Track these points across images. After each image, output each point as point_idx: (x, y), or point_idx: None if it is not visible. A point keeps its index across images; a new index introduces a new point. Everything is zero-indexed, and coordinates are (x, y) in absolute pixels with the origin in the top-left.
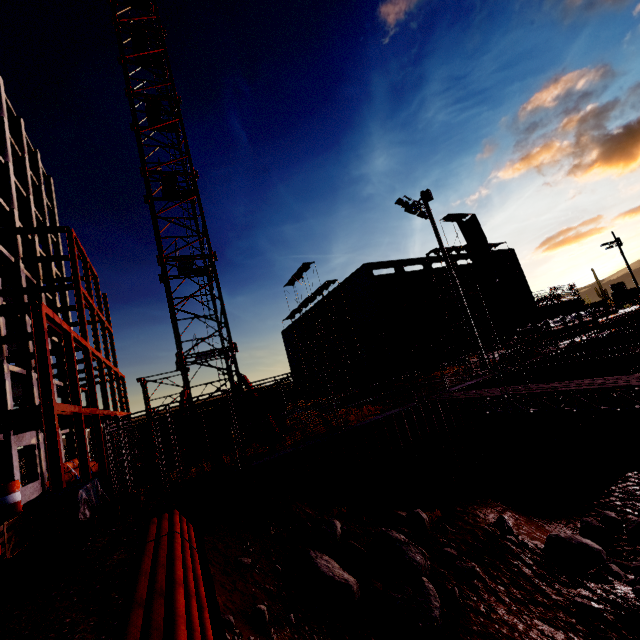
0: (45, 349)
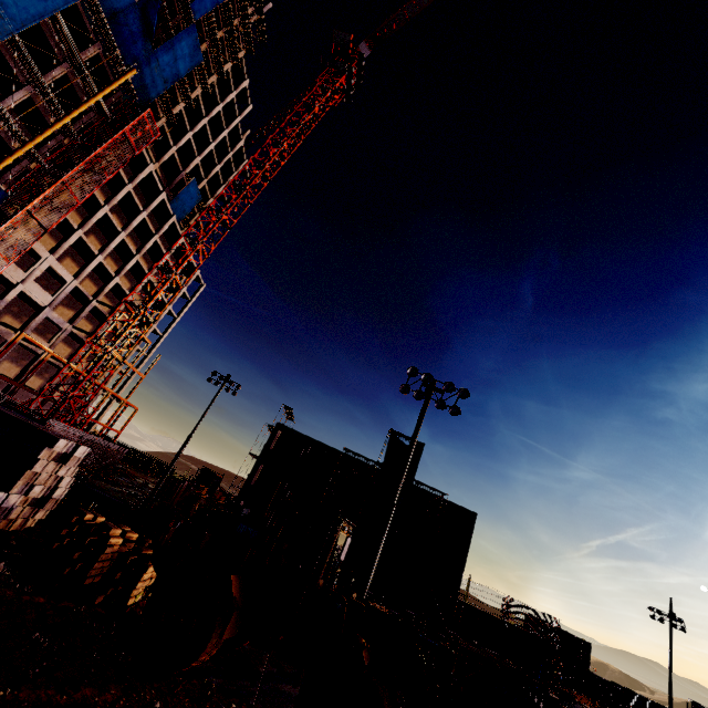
0: (8, 349)
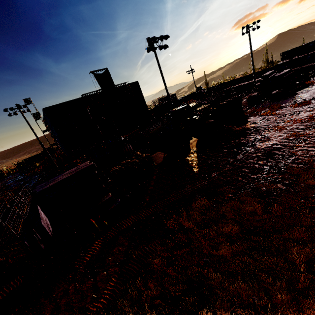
0: None
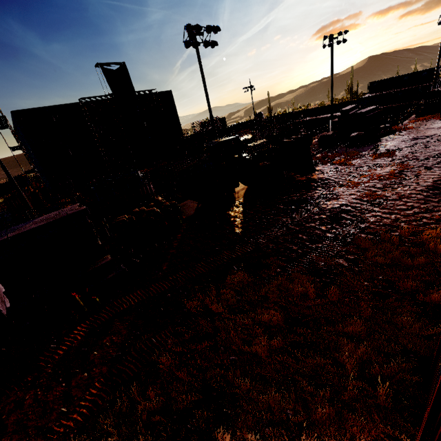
0: None
